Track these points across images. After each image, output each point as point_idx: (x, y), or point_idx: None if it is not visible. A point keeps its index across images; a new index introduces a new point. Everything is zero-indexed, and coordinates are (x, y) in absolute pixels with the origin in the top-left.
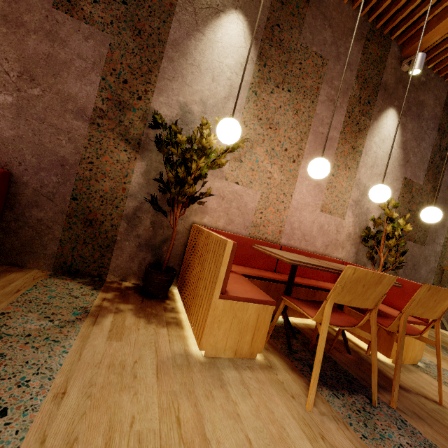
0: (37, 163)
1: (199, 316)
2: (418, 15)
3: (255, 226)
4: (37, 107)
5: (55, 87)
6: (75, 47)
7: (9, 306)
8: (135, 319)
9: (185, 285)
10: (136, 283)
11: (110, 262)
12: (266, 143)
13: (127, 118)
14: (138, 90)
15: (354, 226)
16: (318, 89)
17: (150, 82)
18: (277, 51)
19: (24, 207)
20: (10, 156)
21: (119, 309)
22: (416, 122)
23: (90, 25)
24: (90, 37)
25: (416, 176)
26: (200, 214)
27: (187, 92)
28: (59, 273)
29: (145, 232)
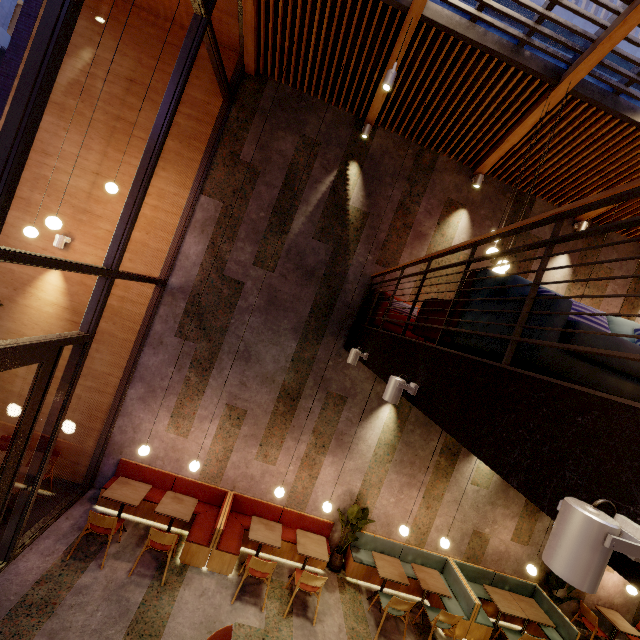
0: None
1: None
2: None
3: None
4: None
5: None
6: None
7: None
8: None
9: None
10: None
11: None
12: None
13: None
14: None
15: None
16: (606, 285)
17: None
18: (583, 268)
19: None
20: None
21: None
22: None
23: None
24: None
25: None
26: None
27: None
28: None
29: None
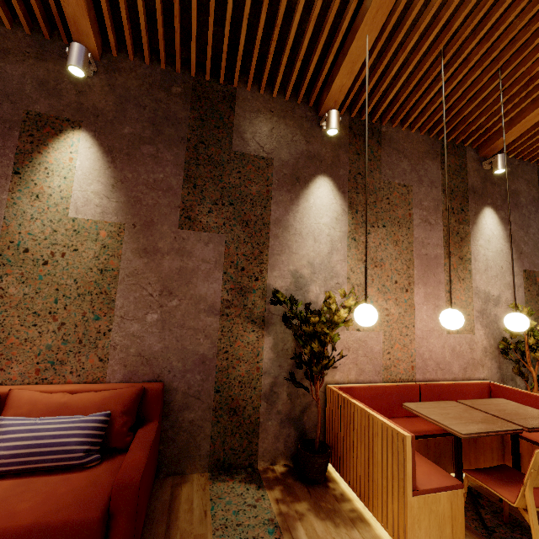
0: (183, 367)
1: (389, 512)
2: (487, 126)
3: (386, 369)
4: (177, 316)
5: (188, 293)
6: (199, 255)
7: (216, 538)
8: (322, 524)
9: (345, 463)
10: (285, 463)
11: (257, 447)
12: (375, 282)
13: (250, 300)
14: (255, 272)
15: (487, 338)
16: (410, 215)
17: (262, 262)
18: (364, 195)
19: (177, 412)
20: (160, 367)
21: (299, 513)
22: (516, 212)
23: (208, 232)
24: (209, 242)
25: (536, 265)
26: (331, 372)
27: (295, 259)
28: (215, 472)
29: (284, 406)
